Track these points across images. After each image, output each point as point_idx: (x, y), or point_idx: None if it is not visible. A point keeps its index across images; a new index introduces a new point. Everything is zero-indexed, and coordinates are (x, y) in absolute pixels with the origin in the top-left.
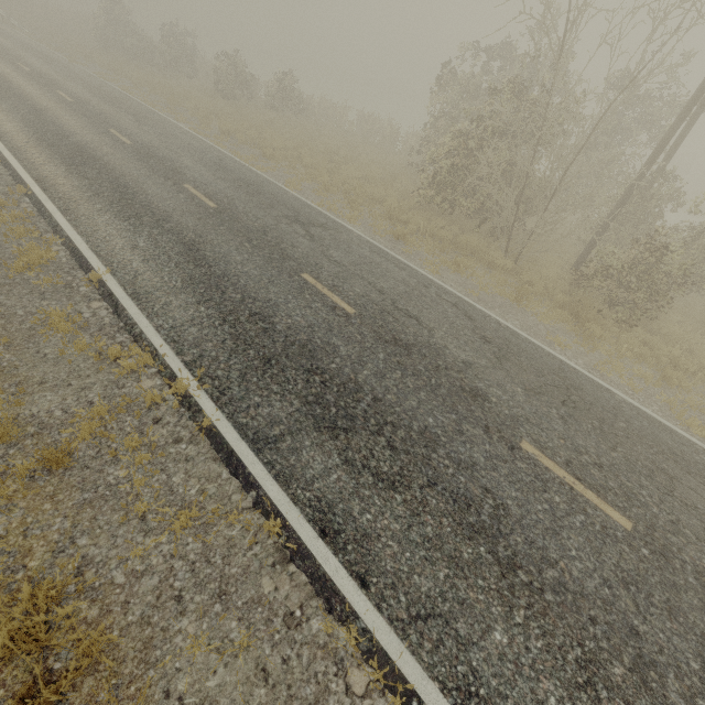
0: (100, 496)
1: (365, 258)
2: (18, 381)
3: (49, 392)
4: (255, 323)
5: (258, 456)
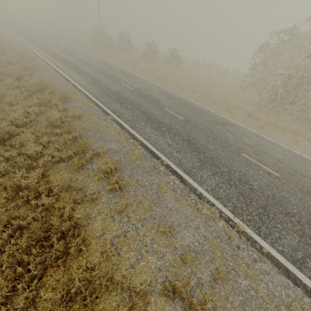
0: (246, 298)
1: (258, 141)
2: (170, 224)
3: (185, 231)
4: (243, 185)
5: (302, 272)
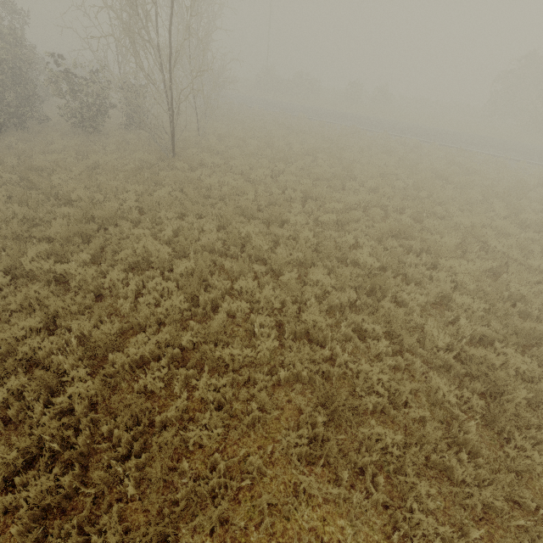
0: None
1: None
2: None
3: None
4: None
5: None
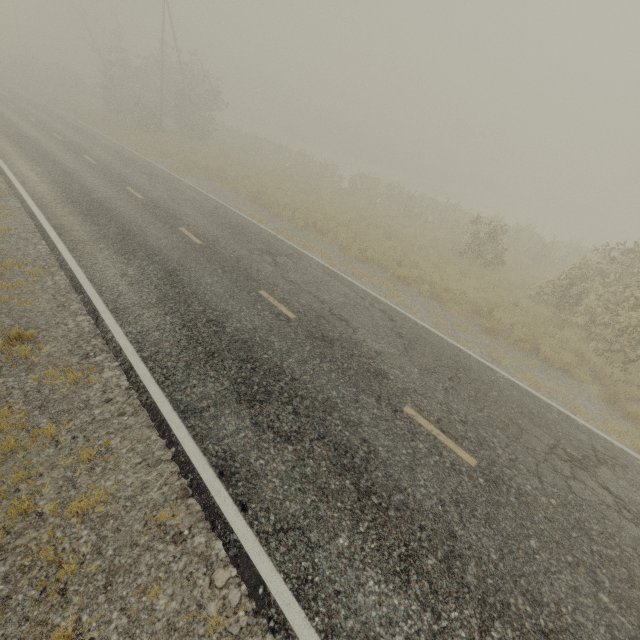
0: None
1: (45, 109)
2: None
3: None
4: None
5: None
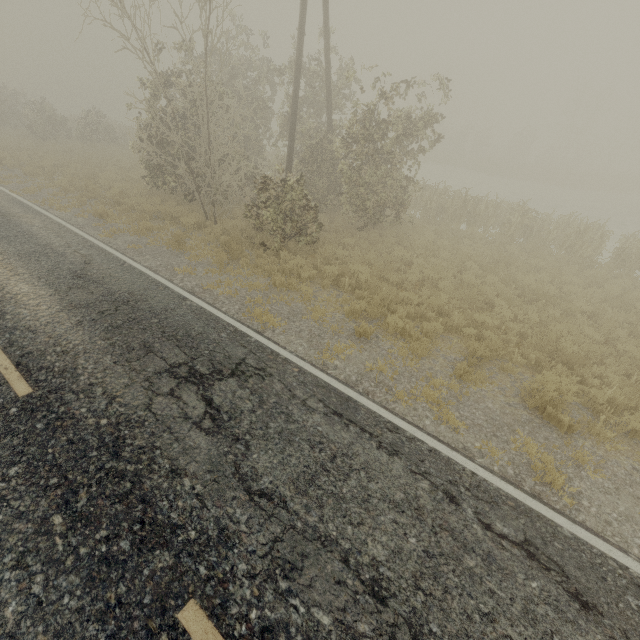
0: None
1: (23, 232)
2: None
3: None
4: None
5: None
